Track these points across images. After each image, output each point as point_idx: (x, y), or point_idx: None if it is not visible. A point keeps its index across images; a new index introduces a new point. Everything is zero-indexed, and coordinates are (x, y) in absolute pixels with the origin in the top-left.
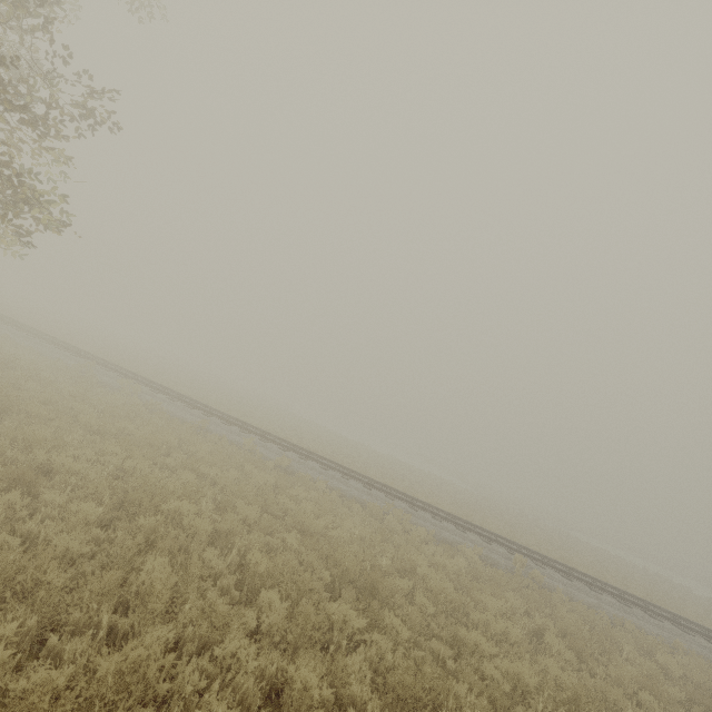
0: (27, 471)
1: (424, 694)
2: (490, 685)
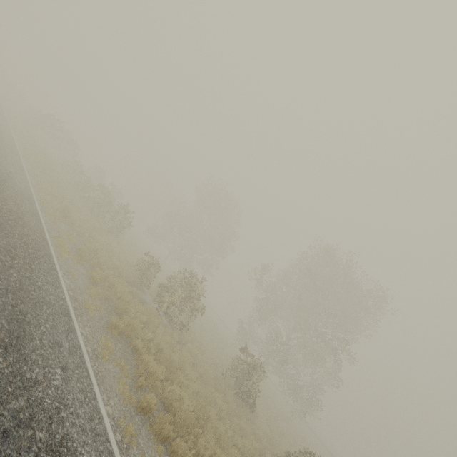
0: None
1: None
2: None
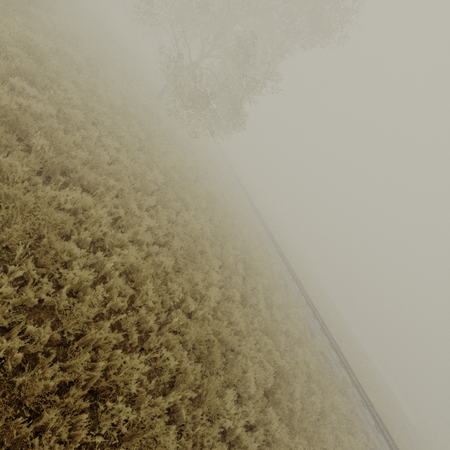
0: (198, 176)
1: (227, 264)
2: (251, 302)
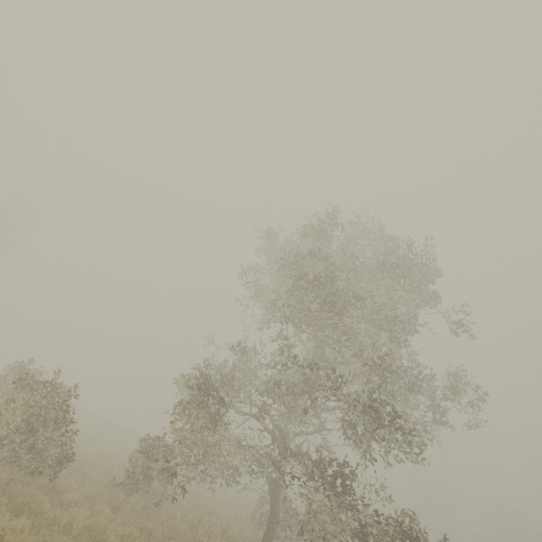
0: None
1: None
2: None
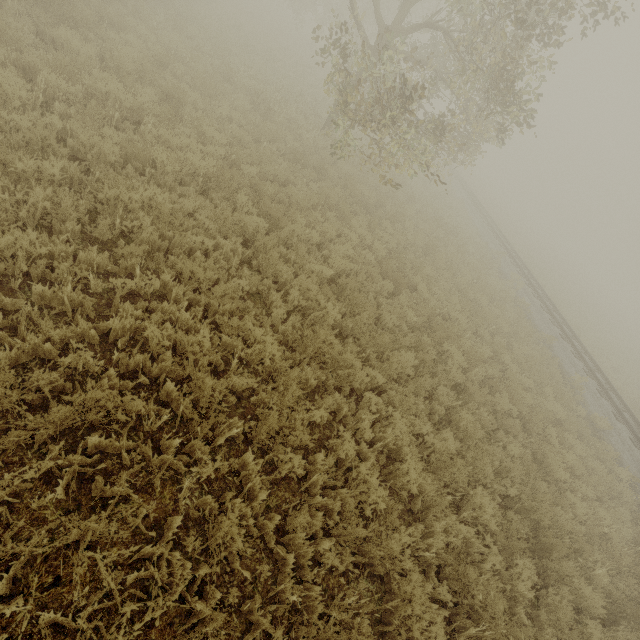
0: (402, 278)
1: (477, 602)
2: None
